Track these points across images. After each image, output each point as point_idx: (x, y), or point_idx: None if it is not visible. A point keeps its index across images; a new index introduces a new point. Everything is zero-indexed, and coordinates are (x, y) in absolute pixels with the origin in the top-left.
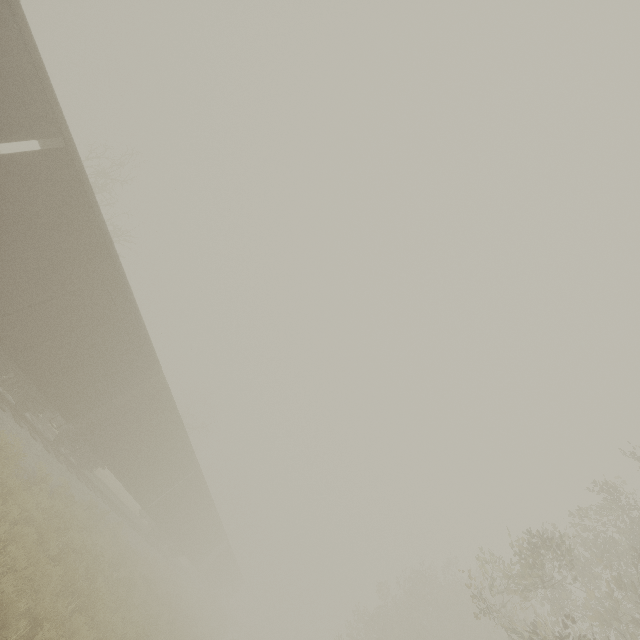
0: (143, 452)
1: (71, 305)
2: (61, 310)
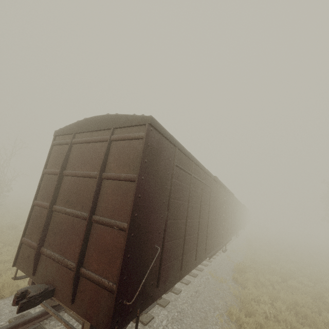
0: (240, 219)
1: (231, 214)
2: (231, 218)
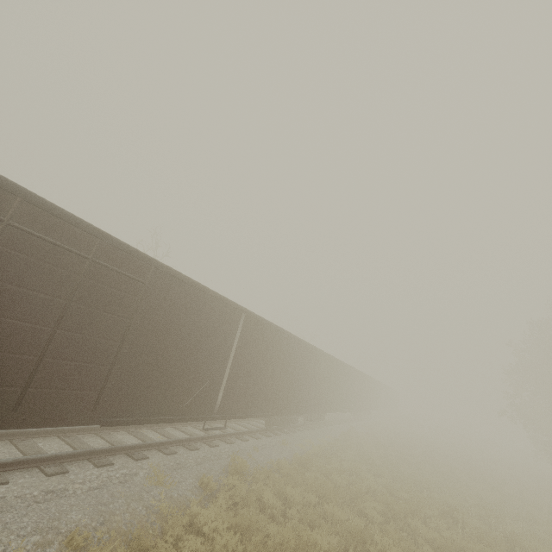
0: (337, 391)
1: (285, 371)
2: (284, 377)
